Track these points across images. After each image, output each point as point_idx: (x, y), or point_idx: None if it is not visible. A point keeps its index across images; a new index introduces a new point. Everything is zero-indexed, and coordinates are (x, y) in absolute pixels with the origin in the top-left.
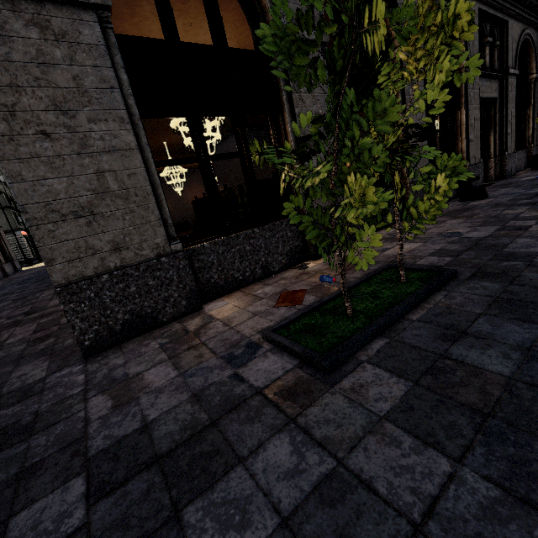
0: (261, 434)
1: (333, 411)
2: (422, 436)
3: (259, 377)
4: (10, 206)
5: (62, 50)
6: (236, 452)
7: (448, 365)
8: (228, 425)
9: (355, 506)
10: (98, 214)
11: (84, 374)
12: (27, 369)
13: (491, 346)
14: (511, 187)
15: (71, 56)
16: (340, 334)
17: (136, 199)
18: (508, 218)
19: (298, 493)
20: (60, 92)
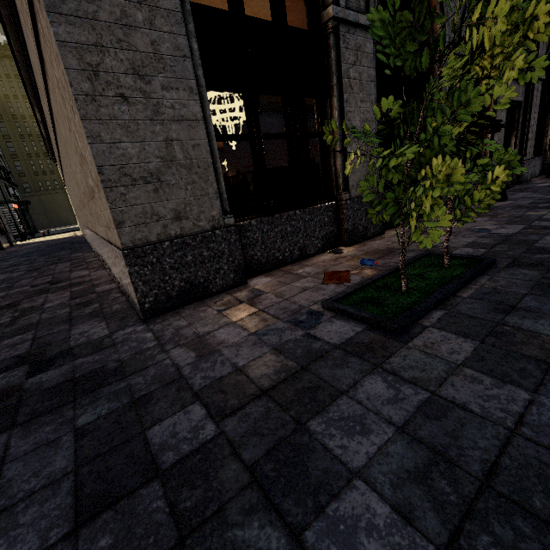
0: (354, 375)
1: (413, 360)
2: (499, 377)
3: (332, 337)
4: (1, 176)
5: (143, 13)
6: (336, 387)
7: (507, 330)
8: (319, 370)
9: (457, 419)
10: (164, 182)
11: (151, 332)
12: (85, 328)
13: (542, 317)
14: (529, 191)
15: (150, 20)
16: (400, 305)
17: (198, 170)
18: (533, 218)
19: (404, 412)
20: (138, 56)
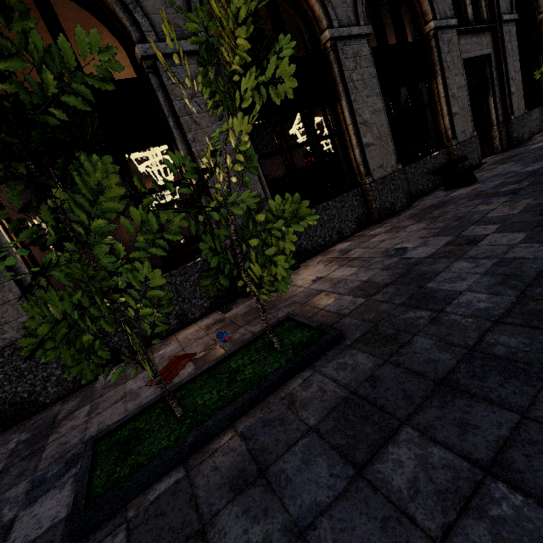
0: None
1: None
2: None
3: (21, 534)
4: None
5: None
6: None
7: None
8: None
9: None
10: None
11: None
12: None
13: (266, 516)
14: (512, 161)
15: None
16: (139, 460)
17: None
18: (473, 220)
19: None
20: None
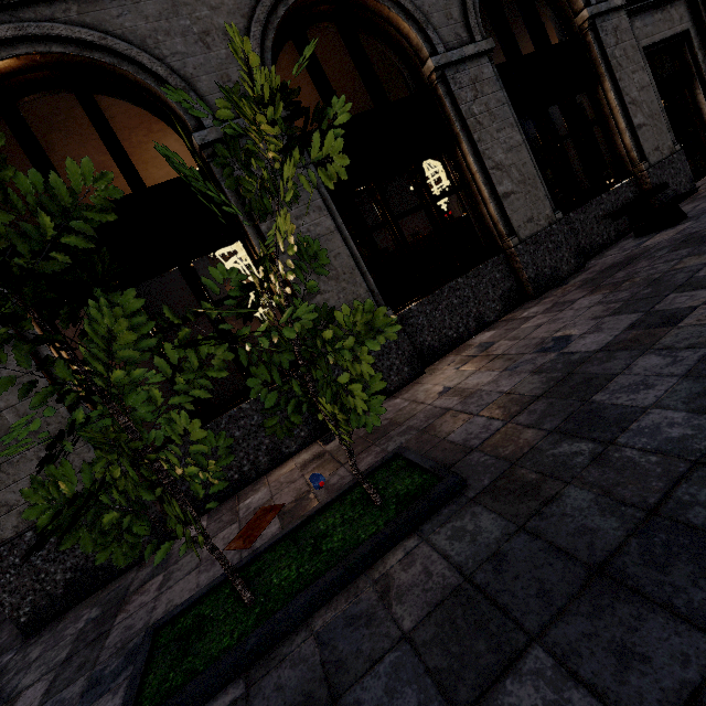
0: None
1: None
2: None
3: None
4: None
5: None
6: None
7: None
8: None
9: None
10: (5, 463)
11: None
12: None
13: None
14: None
15: None
16: (195, 664)
17: (50, 429)
18: (674, 283)
19: None
20: None
